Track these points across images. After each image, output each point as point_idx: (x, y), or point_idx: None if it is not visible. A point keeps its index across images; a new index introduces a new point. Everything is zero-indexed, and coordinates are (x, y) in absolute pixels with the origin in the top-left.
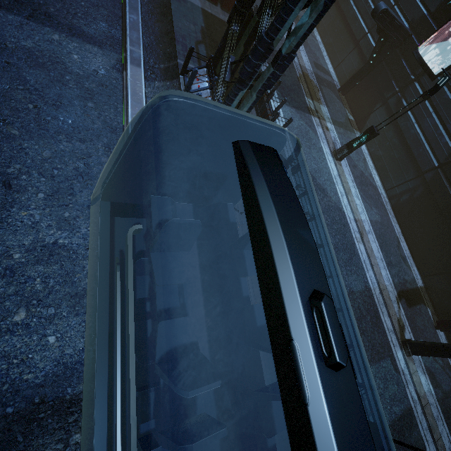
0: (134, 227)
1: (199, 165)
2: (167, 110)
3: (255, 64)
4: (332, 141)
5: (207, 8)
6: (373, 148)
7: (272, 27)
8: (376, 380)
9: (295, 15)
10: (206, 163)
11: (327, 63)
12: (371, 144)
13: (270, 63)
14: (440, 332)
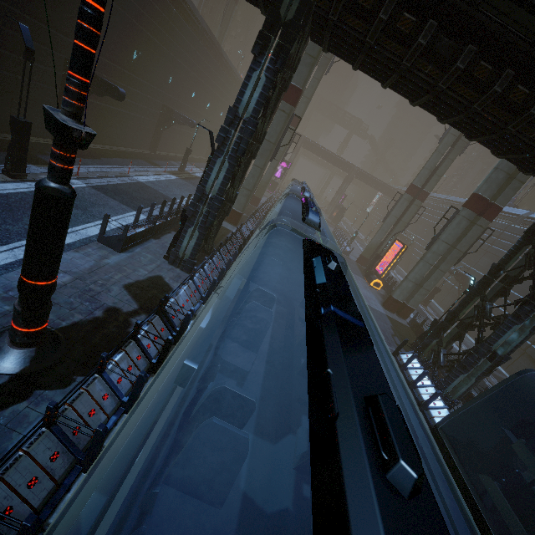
0: (522, 440)
1: (525, 414)
2: (529, 377)
3: (477, 358)
4: None
5: (389, 315)
6: None
7: (490, 338)
8: None
9: (508, 334)
10: (531, 413)
11: None
12: None
13: (486, 359)
14: None
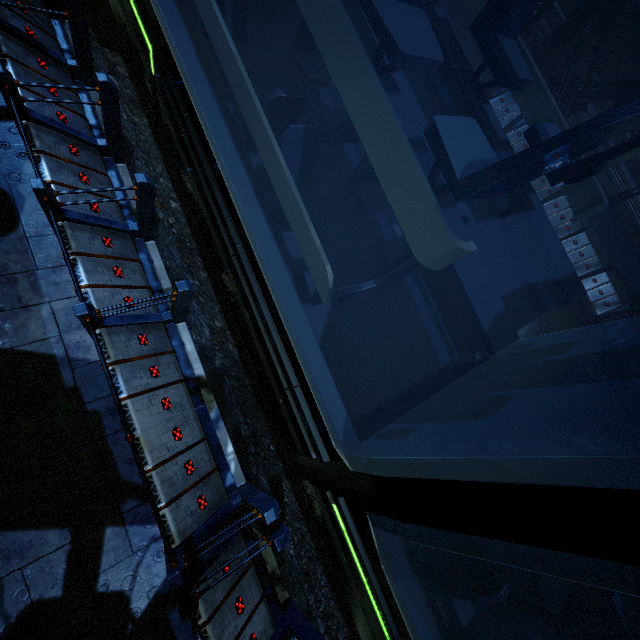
0: None
1: None
2: None
3: None
4: None
5: None
6: None
7: None
8: None
9: None
10: None
11: None
12: None
13: None
14: None
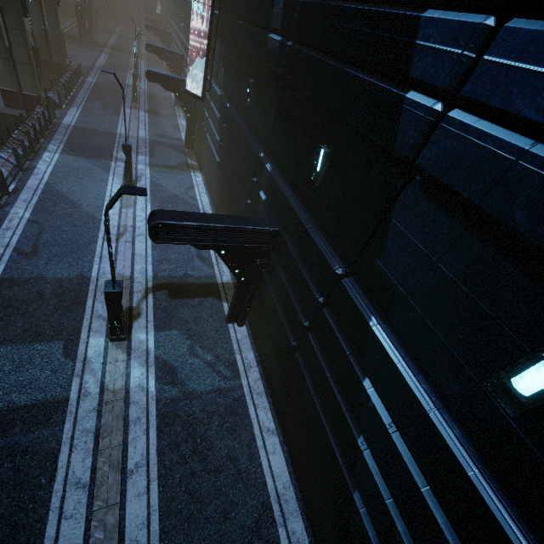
0: None
1: None
2: None
3: None
4: (134, 176)
5: (6, 112)
6: (206, 177)
7: None
8: (0, 361)
9: None
10: None
11: (183, 134)
12: (205, 176)
13: None
14: (239, 327)
